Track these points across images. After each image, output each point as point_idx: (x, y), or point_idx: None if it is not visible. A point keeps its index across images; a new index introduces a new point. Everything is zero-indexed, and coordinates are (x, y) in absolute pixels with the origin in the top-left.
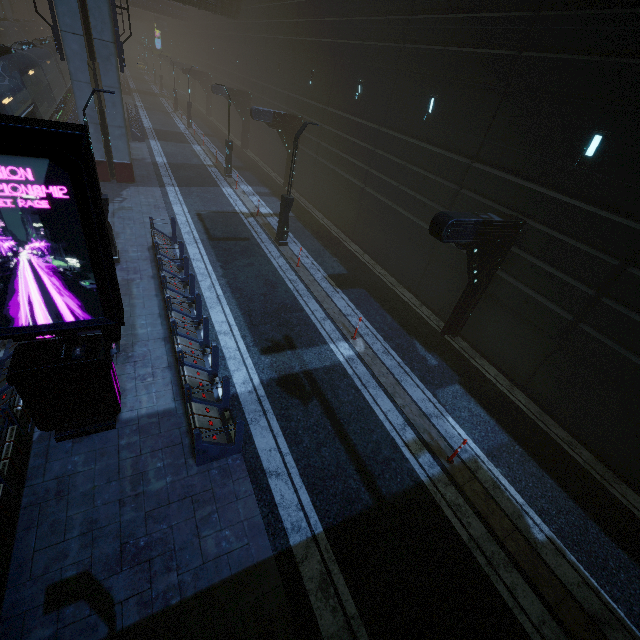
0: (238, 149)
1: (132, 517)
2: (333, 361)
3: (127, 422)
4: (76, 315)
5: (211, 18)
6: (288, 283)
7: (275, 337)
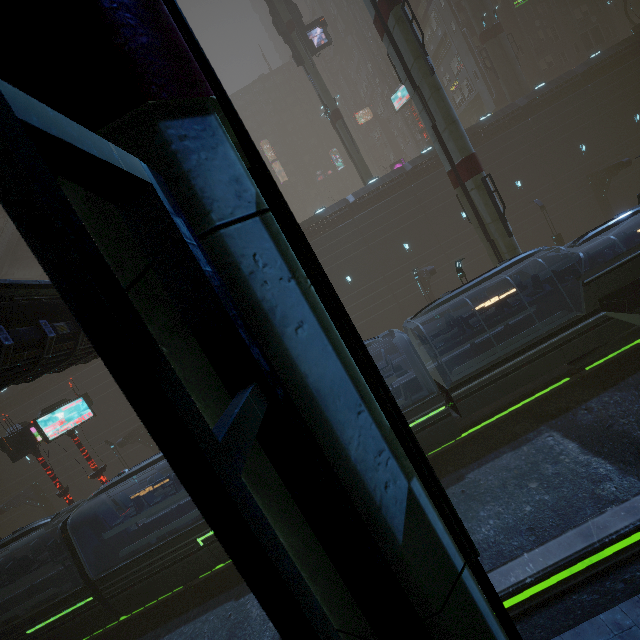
0: None
1: None
2: None
3: None
4: None
5: (109, 374)
6: None
7: None
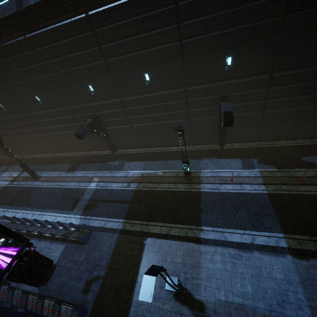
0: None
1: (84, 267)
2: (93, 190)
3: (58, 262)
4: (16, 251)
5: None
6: (57, 187)
7: (71, 203)
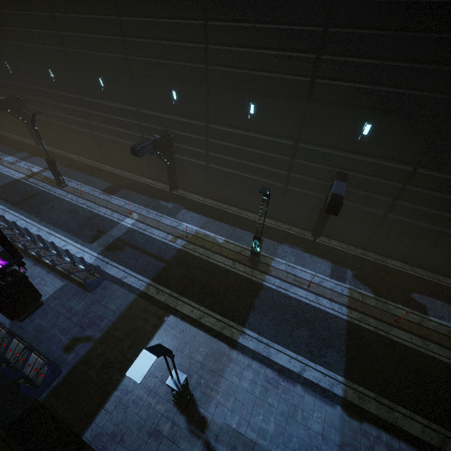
0: None
1: (77, 319)
2: (126, 229)
3: (47, 300)
4: (1, 264)
5: None
6: (82, 206)
7: (92, 234)
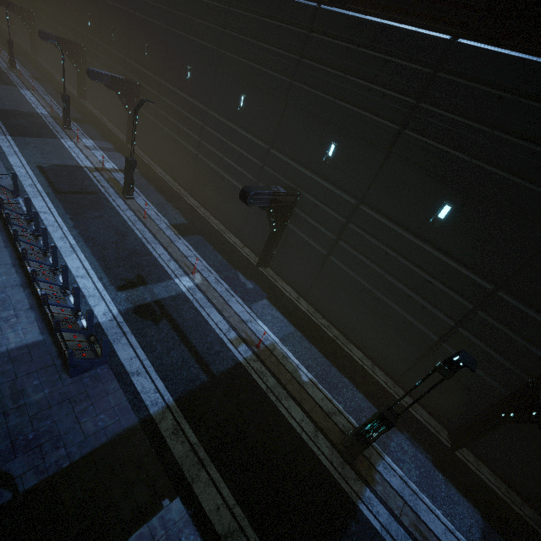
0: (75, 99)
1: (18, 422)
2: (178, 291)
3: None
4: None
5: None
6: (137, 232)
7: (129, 277)
